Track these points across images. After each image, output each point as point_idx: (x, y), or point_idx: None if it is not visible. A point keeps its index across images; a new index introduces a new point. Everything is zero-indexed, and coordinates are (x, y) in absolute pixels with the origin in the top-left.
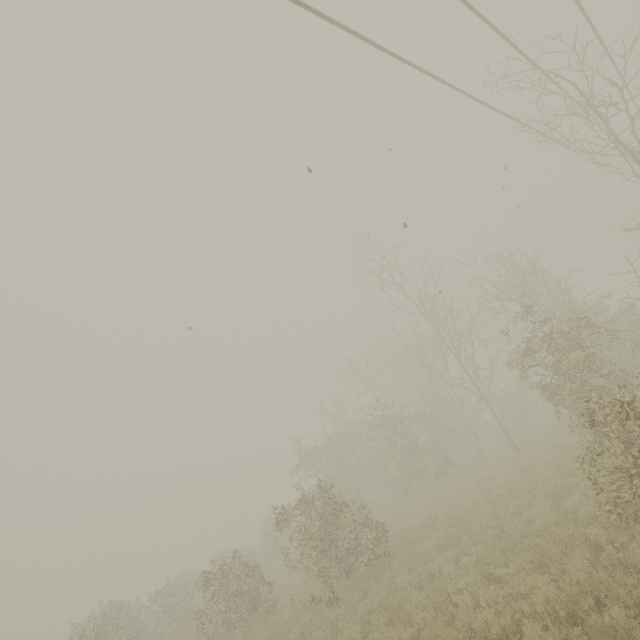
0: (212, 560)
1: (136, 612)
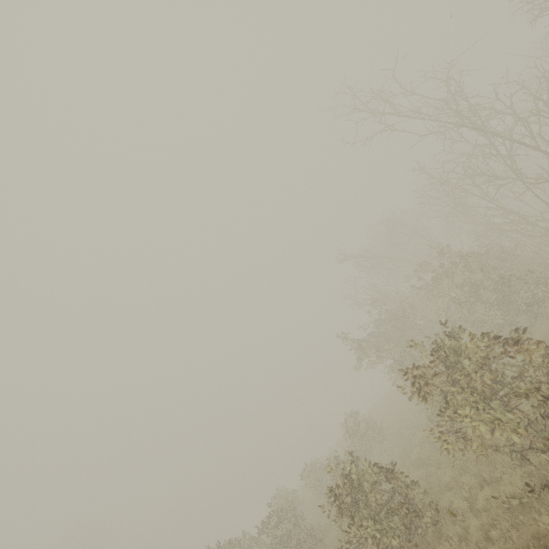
0: (327, 471)
1: (247, 546)
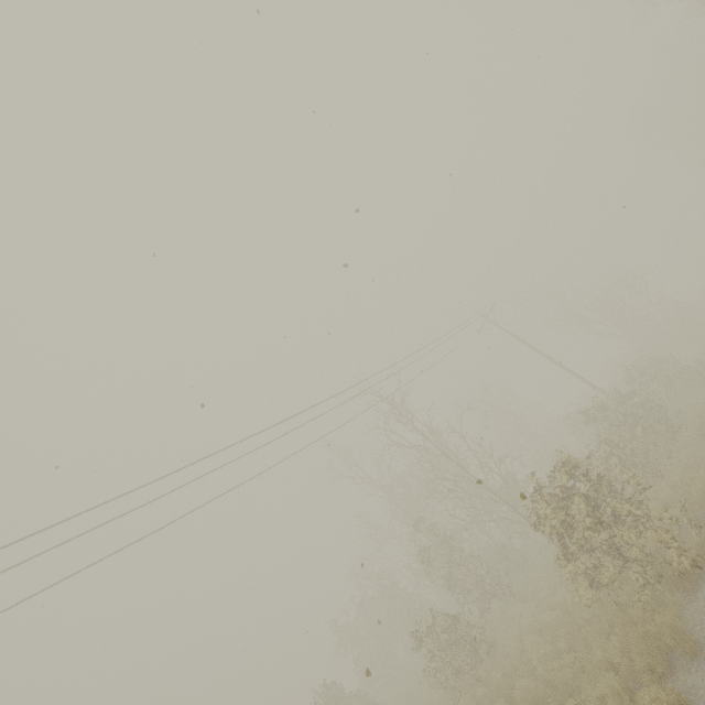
0: None
1: None
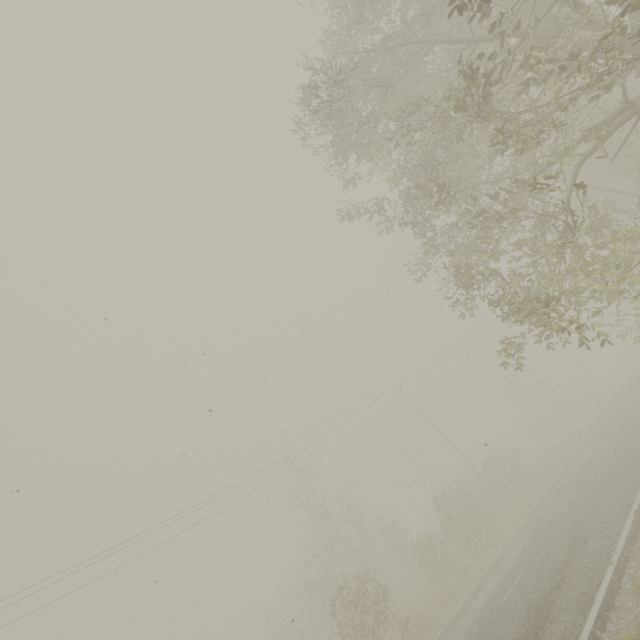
0: None
1: None
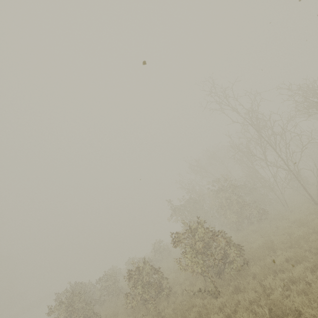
0: (132, 263)
1: (89, 288)
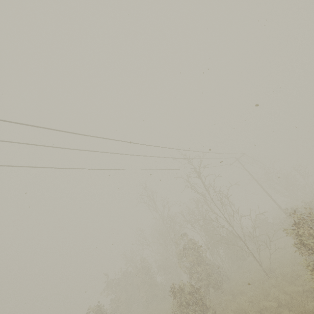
0: None
1: None
